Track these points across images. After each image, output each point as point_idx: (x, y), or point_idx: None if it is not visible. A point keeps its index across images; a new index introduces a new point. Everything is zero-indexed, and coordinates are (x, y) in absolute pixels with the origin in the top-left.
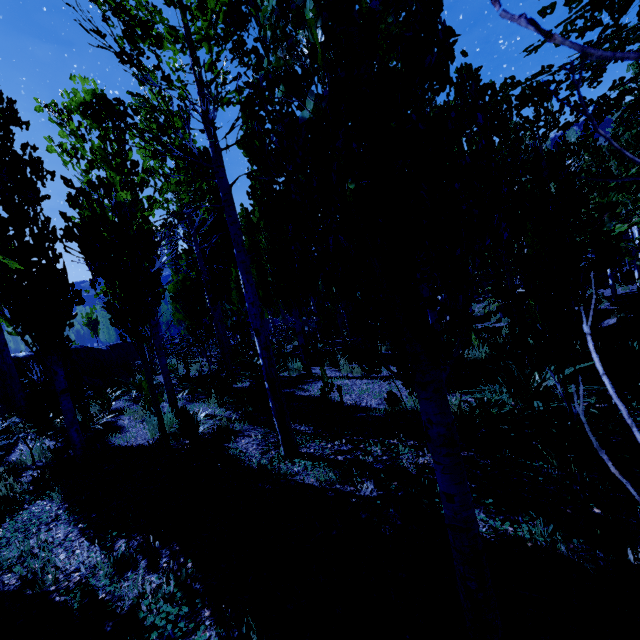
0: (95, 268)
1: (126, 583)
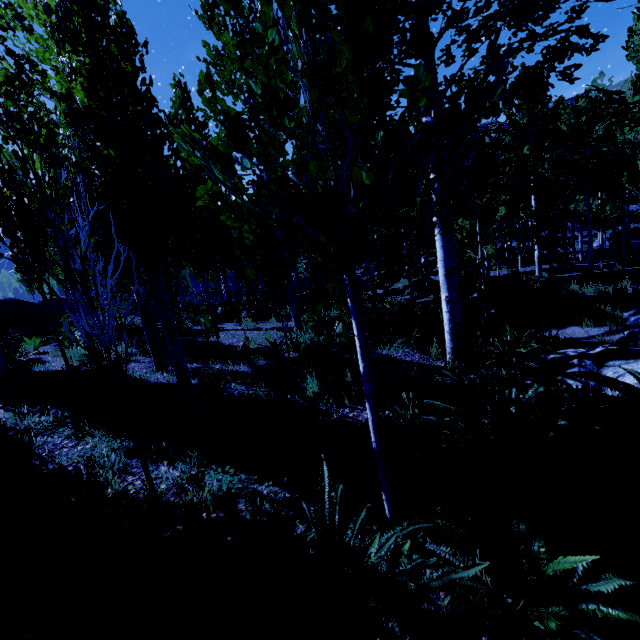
0: (3, 232)
1: (25, 421)
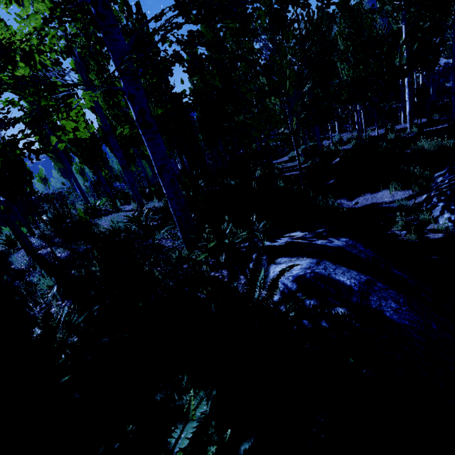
0: None
1: None
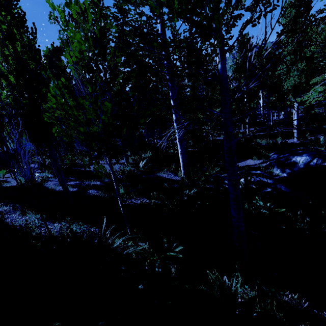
0: None
1: (0, 209)
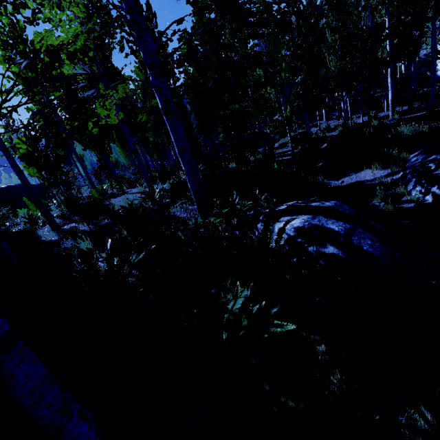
0: None
1: None
